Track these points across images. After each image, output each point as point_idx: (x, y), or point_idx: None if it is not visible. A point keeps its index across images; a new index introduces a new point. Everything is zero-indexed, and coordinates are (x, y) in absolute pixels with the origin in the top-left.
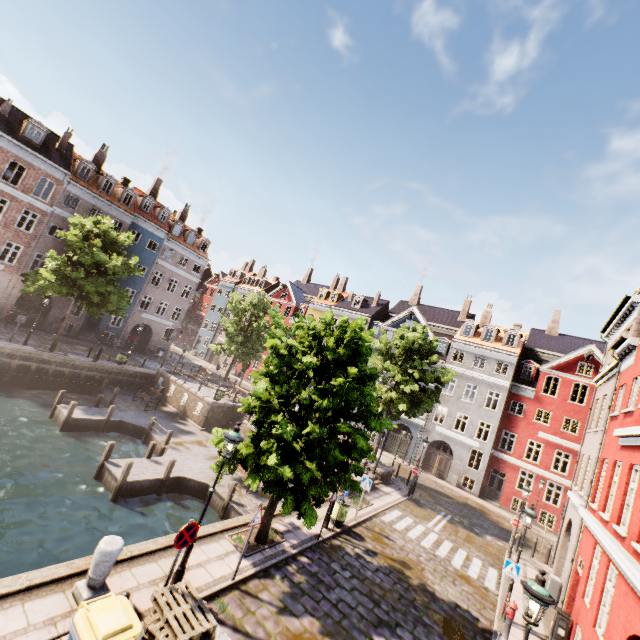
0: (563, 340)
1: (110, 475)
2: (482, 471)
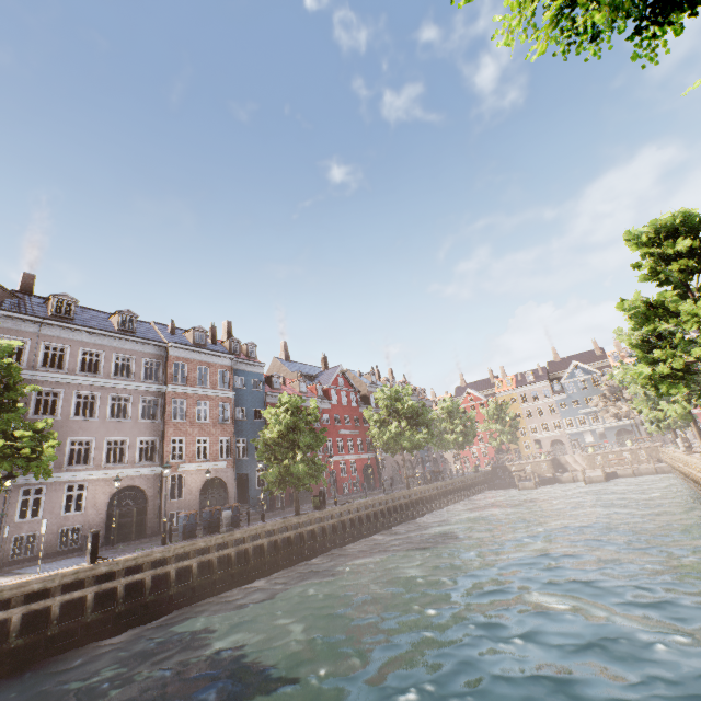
0: None
1: (593, 479)
2: None
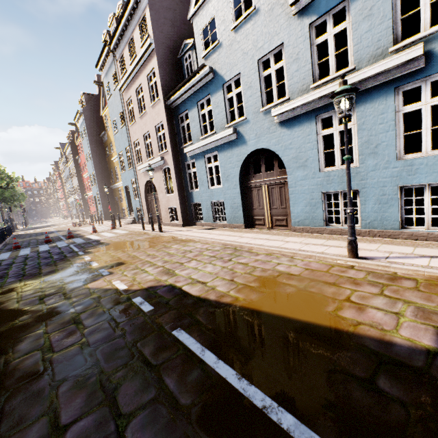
0: None
1: None
2: (83, 207)
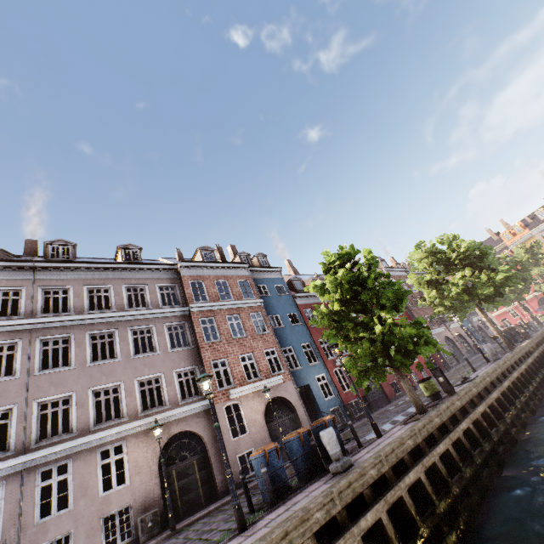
0: None
1: None
2: None
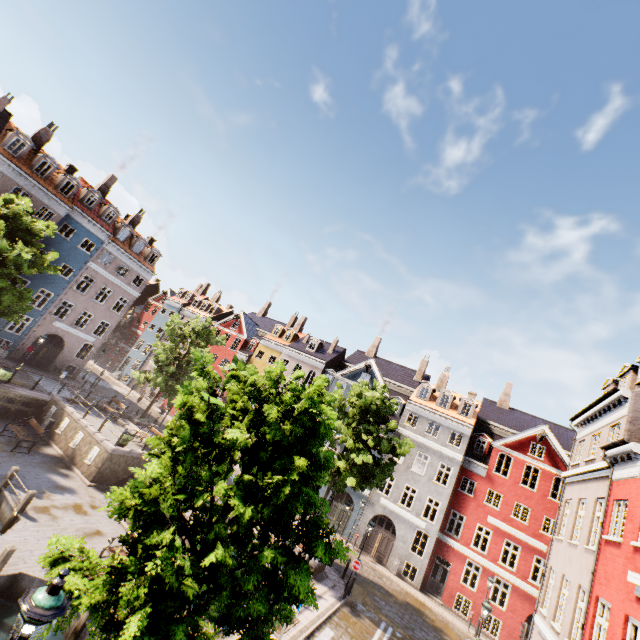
0: (513, 415)
1: None
2: (426, 558)
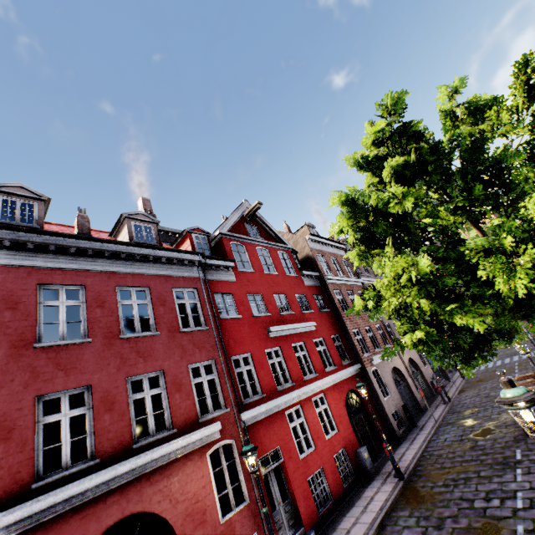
0: None
1: None
2: None
